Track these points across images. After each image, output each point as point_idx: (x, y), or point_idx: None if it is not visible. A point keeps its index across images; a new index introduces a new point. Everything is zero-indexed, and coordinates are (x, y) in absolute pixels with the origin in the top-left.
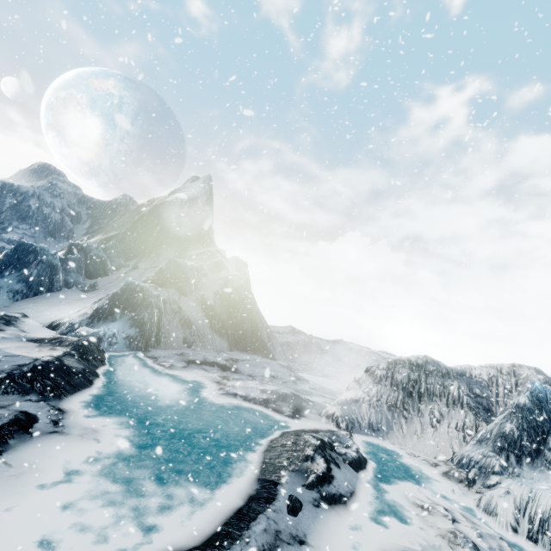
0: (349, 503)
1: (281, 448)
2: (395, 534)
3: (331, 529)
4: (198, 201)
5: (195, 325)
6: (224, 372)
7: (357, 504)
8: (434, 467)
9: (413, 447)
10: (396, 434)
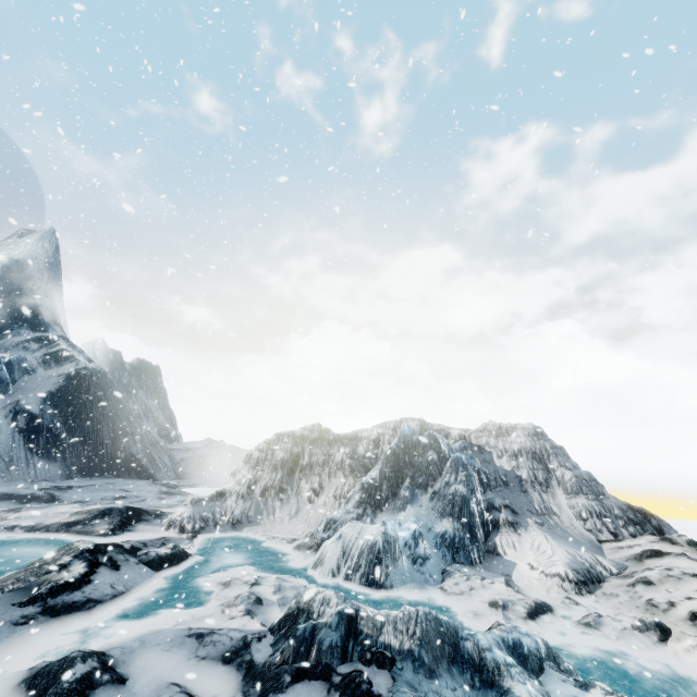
0: (102, 607)
1: (21, 569)
2: (152, 622)
3: (29, 645)
4: (29, 264)
5: None
6: (22, 505)
7: (120, 606)
8: (290, 544)
9: (281, 530)
10: (264, 521)
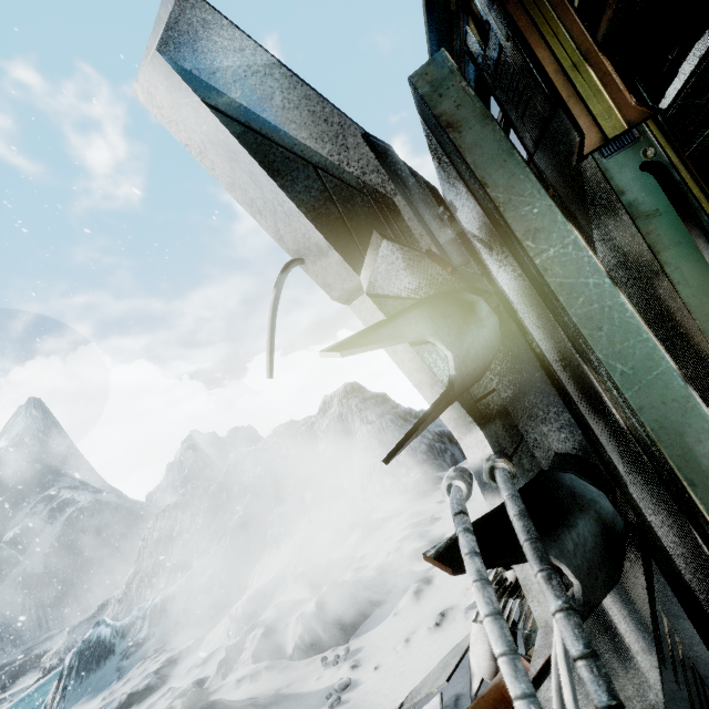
0: None
1: None
2: None
3: None
4: (24, 437)
5: (5, 624)
6: None
7: None
8: None
9: None
10: None
